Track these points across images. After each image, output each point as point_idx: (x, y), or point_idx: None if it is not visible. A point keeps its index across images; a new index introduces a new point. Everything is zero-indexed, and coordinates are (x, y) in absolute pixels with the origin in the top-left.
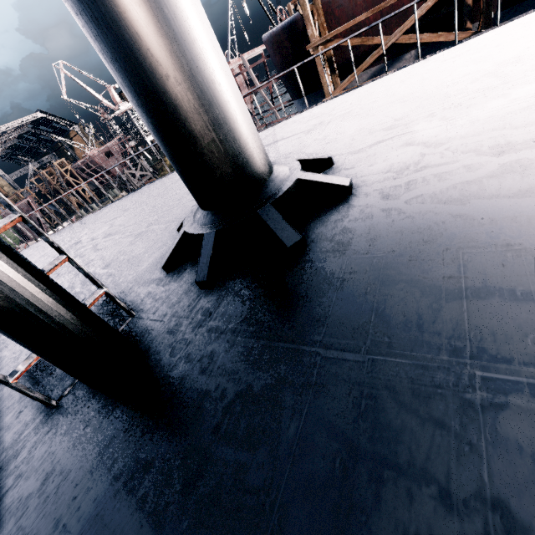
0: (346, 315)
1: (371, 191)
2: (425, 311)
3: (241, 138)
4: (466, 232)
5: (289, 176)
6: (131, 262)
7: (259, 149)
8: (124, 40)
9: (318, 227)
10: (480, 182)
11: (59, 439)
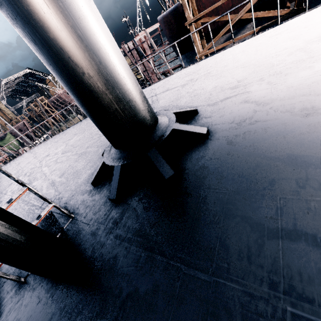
0: (200, 239)
1: (220, 137)
2: (252, 245)
3: (135, 106)
4: (283, 180)
5: (168, 126)
6: (75, 174)
7: (148, 110)
8: (53, 52)
9: (186, 163)
10: (292, 138)
11: (23, 309)
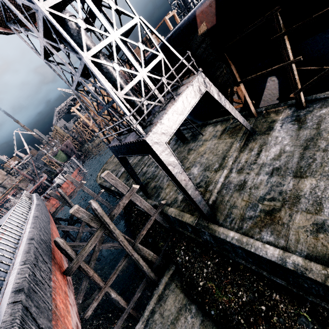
0: None
1: None
2: None
3: None
4: None
5: None
6: None
7: None
8: None
9: None
10: None
11: None
